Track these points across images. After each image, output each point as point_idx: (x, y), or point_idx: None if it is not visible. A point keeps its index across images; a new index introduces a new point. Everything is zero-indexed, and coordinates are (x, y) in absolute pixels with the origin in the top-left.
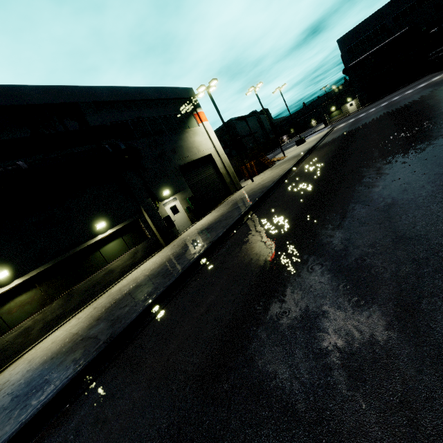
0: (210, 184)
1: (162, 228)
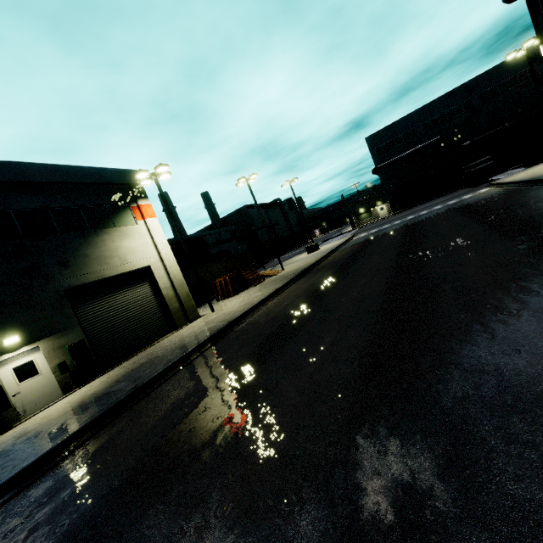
0: (135, 314)
1: None
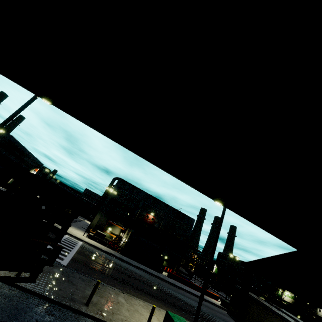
0: None
1: None
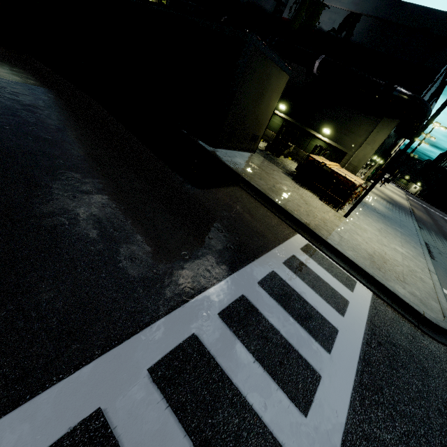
0: None
1: (368, 177)
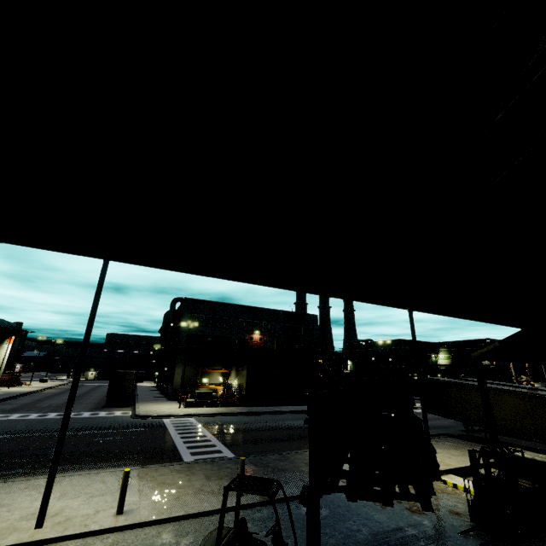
0: None
1: None
